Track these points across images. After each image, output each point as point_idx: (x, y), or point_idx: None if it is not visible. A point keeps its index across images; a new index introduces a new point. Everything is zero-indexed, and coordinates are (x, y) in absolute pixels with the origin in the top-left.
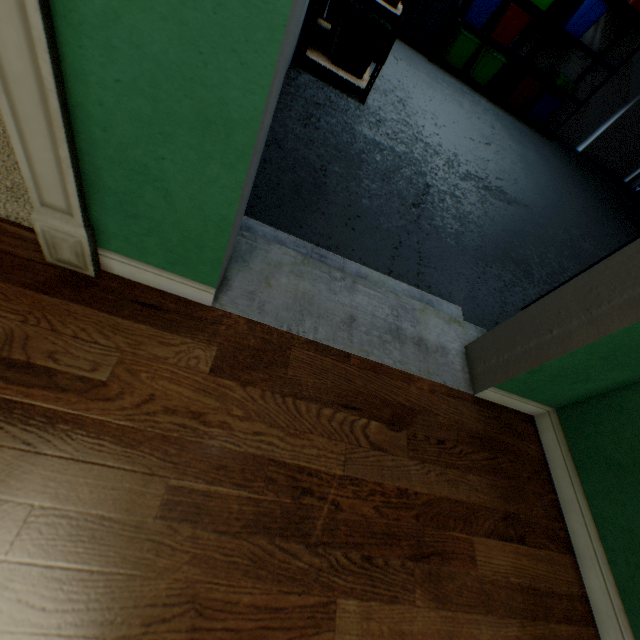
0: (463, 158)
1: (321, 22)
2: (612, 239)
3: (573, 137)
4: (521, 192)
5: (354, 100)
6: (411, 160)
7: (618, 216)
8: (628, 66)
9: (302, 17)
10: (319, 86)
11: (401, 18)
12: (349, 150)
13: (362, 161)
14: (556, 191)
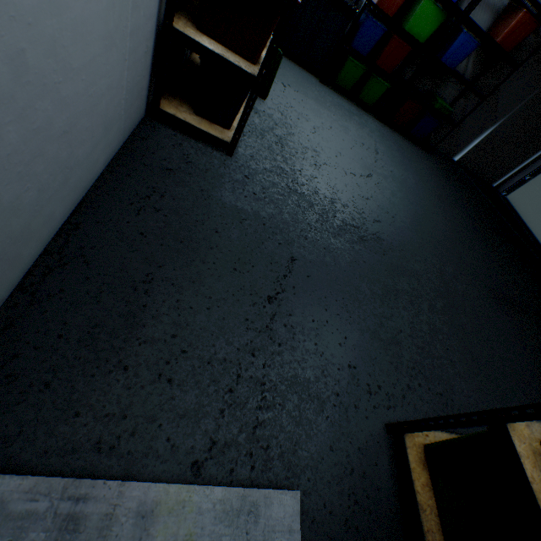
0: (341, 203)
1: (196, 56)
2: (482, 265)
3: (450, 149)
4: (398, 232)
5: (221, 152)
6: (278, 225)
7: (488, 232)
8: (496, 92)
9: (140, 76)
10: (177, 141)
11: (259, 78)
12: (196, 233)
13: (211, 246)
14: (433, 218)
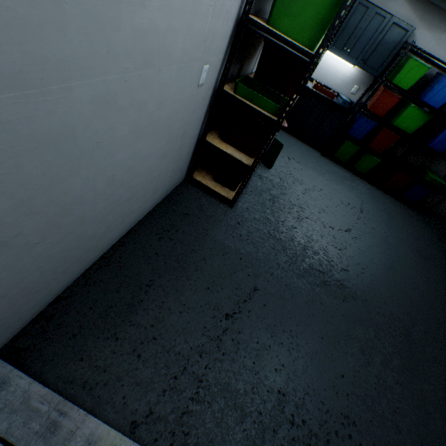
0: (312, 250)
1: None
2: None
3: None
4: (365, 282)
5: (225, 204)
6: (252, 260)
7: None
8: None
9: (182, 163)
10: (198, 196)
11: (252, 167)
12: (190, 258)
13: (197, 269)
14: (411, 276)
